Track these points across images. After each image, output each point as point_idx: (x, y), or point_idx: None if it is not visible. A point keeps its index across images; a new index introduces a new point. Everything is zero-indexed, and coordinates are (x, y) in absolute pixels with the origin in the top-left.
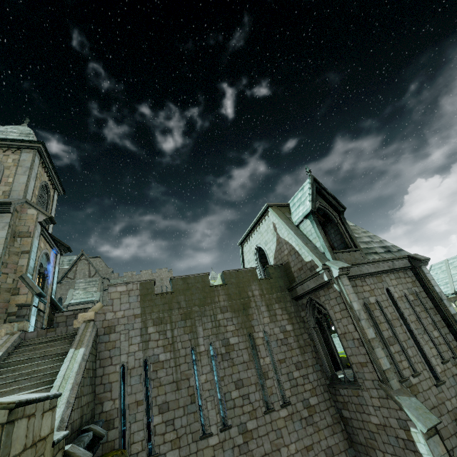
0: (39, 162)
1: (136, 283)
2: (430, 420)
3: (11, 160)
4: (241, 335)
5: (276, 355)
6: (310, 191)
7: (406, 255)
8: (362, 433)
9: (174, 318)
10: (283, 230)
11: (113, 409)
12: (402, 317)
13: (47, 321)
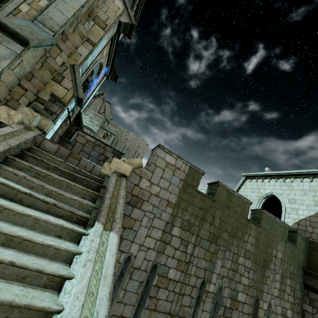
0: None
1: (187, 163)
2: None
3: None
4: (250, 295)
5: None
6: None
7: None
8: None
9: (202, 233)
10: None
11: None
12: None
13: (65, 130)
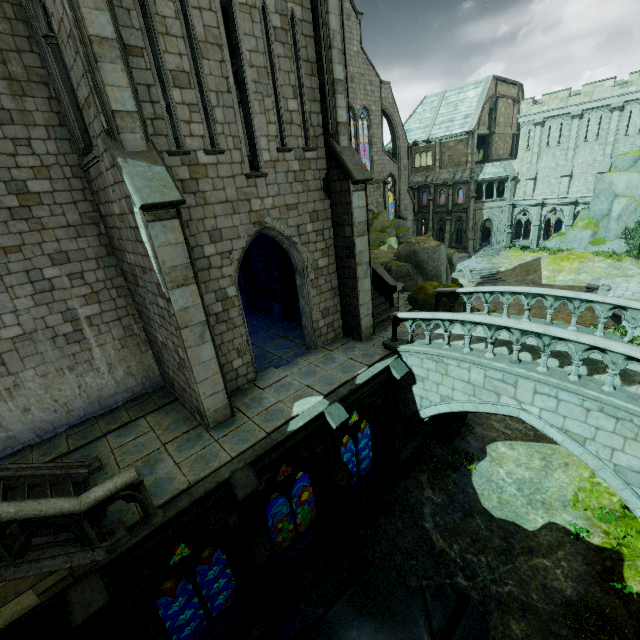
0: None
1: None
2: (164, 195)
3: None
4: None
5: None
6: None
7: None
8: (115, 233)
9: None
10: None
11: None
12: (237, 51)
13: None
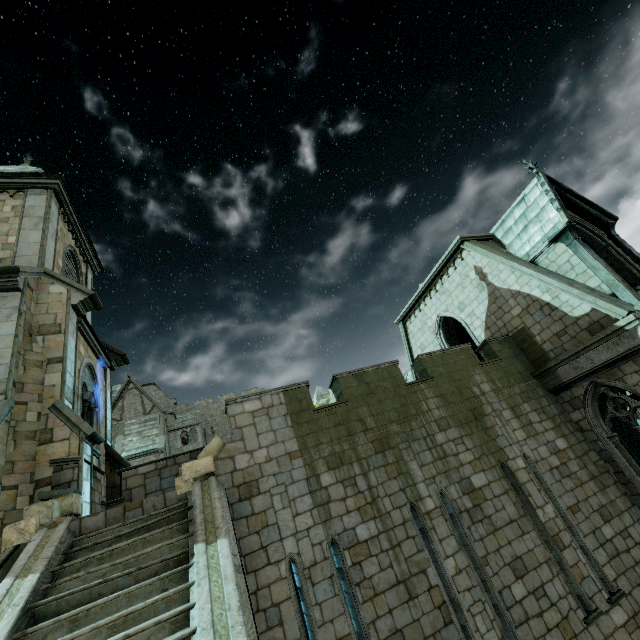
0: (58, 212)
1: (277, 392)
2: None
3: (10, 208)
4: (488, 468)
5: (560, 498)
6: (553, 195)
7: None
8: None
9: (362, 451)
10: (505, 274)
11: None
12: None
13: (105, 489)
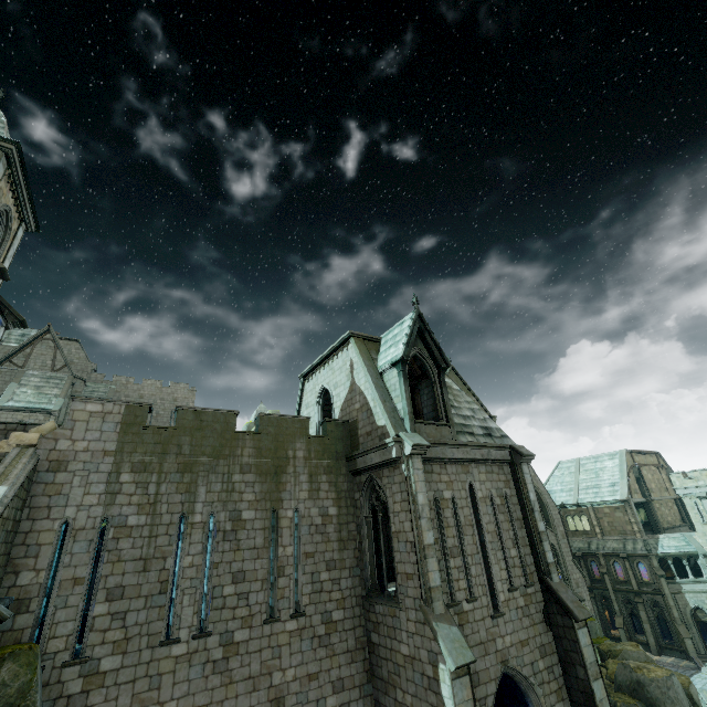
0: (4, 173)
1: (121, 403)
2: (465, 656)
3: None
4: (262, 509)
5: (304, 545)
6: (409, 331)
7: (509, 444)
8: (387, 665)
9: (167, 468)
10: (361, 375)
11: (34, 584)
12: (479, 524)
13: None
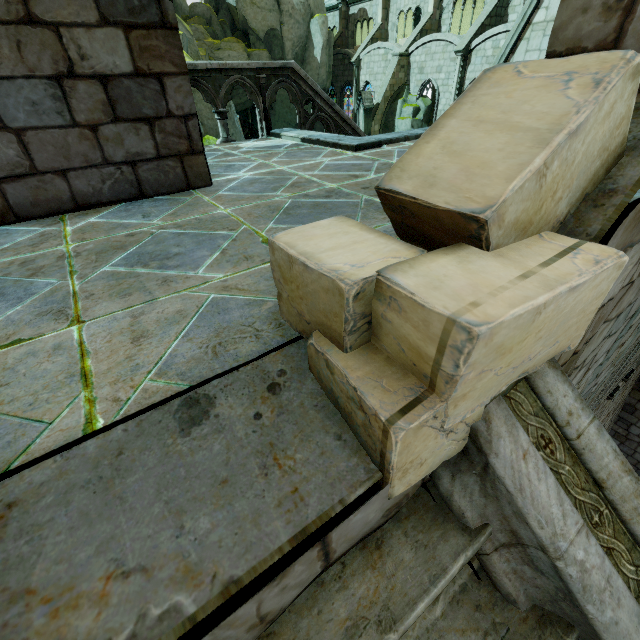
0: None
1: None
2: None
3: None
4: None
5: None
6: None
7: None
8: None
9: None
10: None
11: None
12: None
13: None
